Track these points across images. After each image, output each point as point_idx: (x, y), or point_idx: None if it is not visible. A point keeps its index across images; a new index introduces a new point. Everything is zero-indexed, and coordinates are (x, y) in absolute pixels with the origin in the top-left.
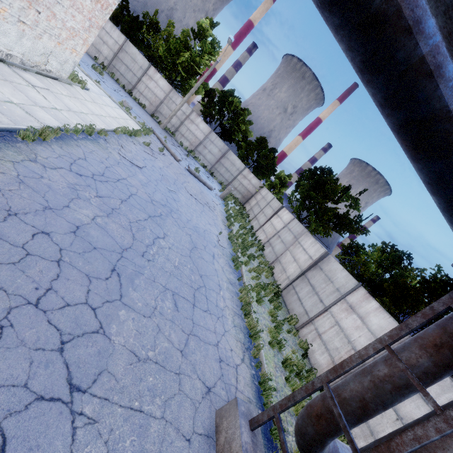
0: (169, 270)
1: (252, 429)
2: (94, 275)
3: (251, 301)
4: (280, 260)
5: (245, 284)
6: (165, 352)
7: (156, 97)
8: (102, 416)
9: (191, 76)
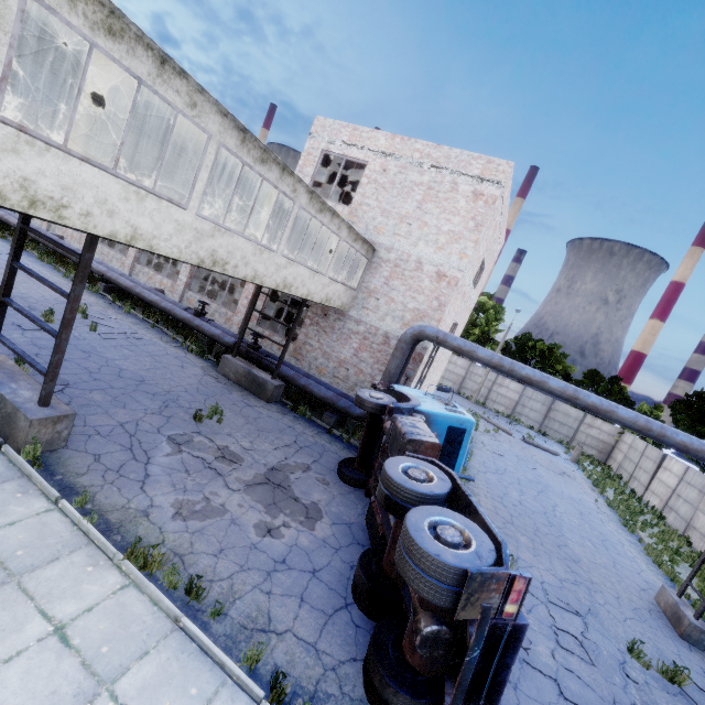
0: (575, 526)
1: (679, 597)
2: (545, 524)
3: (661, 556)
4: (693, 525)
5: (648, 542)
6: (603, 563)
7: (457, 376)
8: (591, 572)
9: (484, 344)
